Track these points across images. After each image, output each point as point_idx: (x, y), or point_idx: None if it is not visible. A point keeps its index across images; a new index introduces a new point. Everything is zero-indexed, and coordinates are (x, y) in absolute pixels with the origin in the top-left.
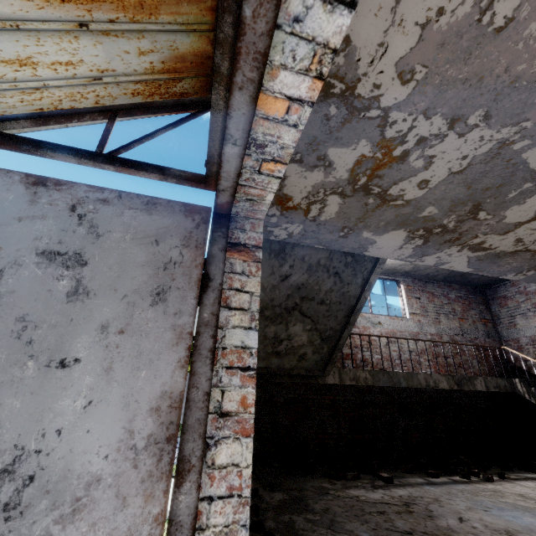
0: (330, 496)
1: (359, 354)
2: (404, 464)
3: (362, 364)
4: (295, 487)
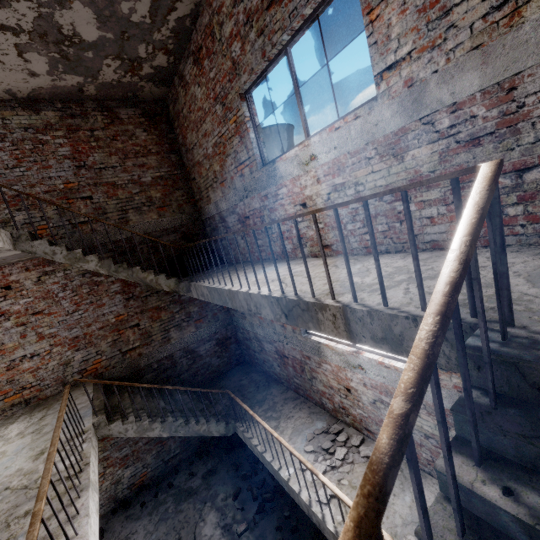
0: (201, 505)
1: (336, 398)
2: (318, 538)
3: (341, 410)
4: (213, 483)
